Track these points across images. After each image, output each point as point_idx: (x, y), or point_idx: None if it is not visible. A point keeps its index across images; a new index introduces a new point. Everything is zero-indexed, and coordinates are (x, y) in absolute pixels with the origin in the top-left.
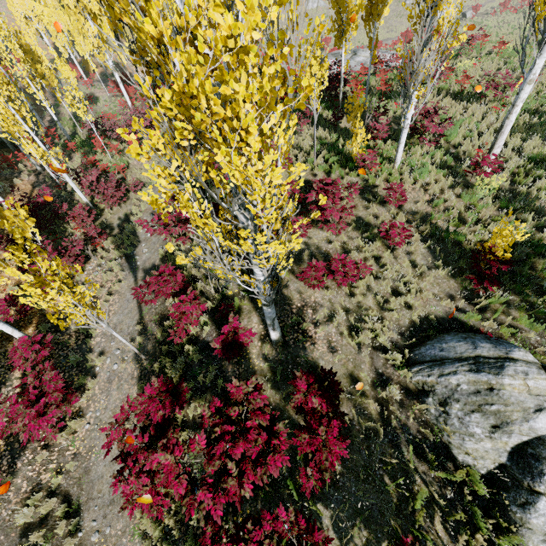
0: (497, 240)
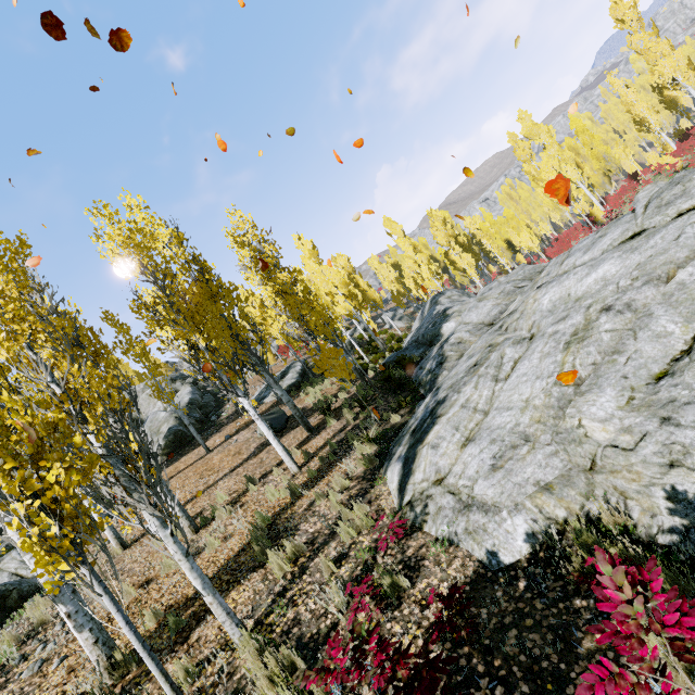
0: (667, 160)
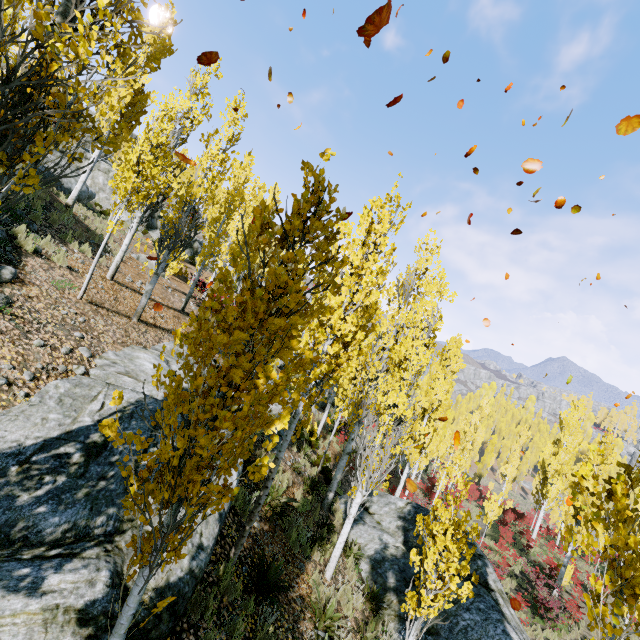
0: None
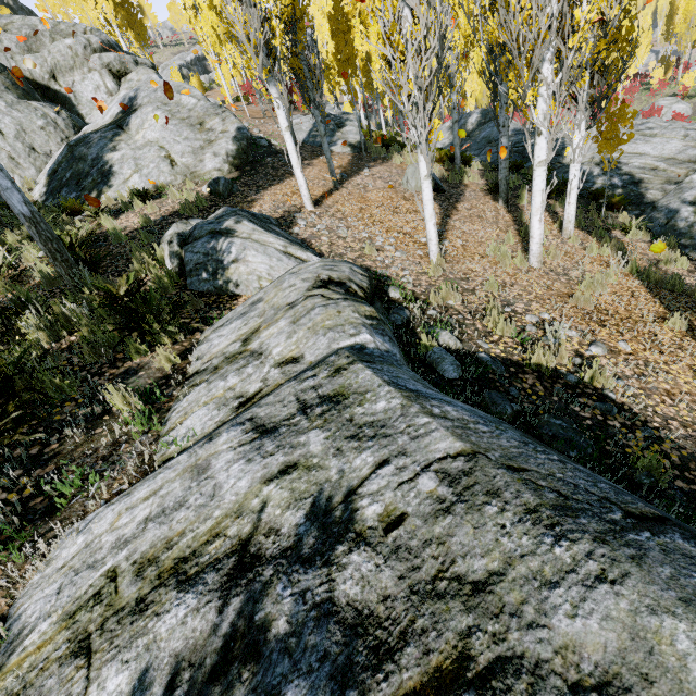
0: (686, 80)
